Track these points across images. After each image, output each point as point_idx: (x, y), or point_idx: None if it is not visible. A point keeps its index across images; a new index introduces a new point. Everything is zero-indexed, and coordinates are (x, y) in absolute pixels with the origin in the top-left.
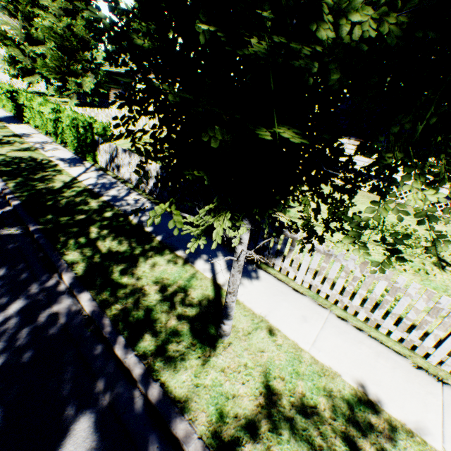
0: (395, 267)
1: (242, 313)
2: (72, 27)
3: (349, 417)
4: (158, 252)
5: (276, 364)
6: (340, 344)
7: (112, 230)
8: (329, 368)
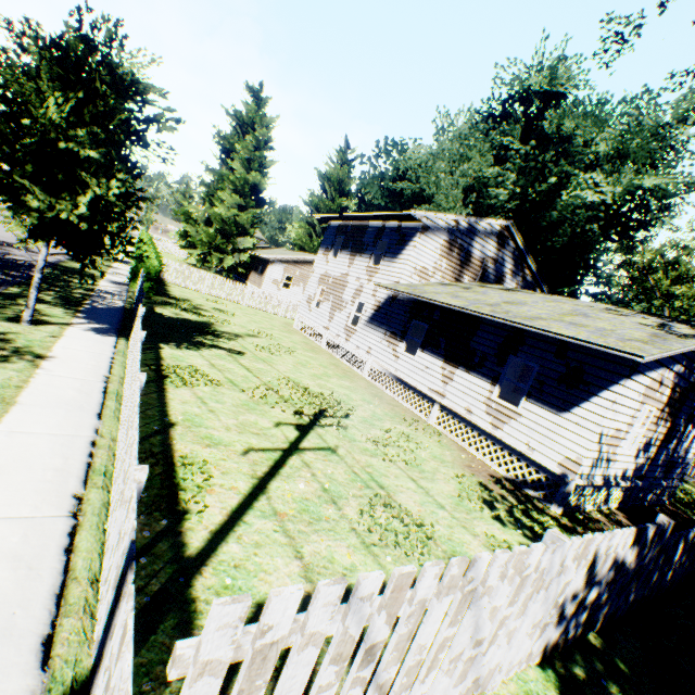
0: (246, 392)
1: (56, 329)
2: (236, 217)
3: (20, 351)
4: (68, 309)
5: (27, 336)
6: (82, 355)
7: (62, 297)
8: (52, 350)
